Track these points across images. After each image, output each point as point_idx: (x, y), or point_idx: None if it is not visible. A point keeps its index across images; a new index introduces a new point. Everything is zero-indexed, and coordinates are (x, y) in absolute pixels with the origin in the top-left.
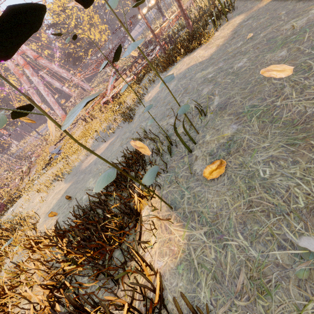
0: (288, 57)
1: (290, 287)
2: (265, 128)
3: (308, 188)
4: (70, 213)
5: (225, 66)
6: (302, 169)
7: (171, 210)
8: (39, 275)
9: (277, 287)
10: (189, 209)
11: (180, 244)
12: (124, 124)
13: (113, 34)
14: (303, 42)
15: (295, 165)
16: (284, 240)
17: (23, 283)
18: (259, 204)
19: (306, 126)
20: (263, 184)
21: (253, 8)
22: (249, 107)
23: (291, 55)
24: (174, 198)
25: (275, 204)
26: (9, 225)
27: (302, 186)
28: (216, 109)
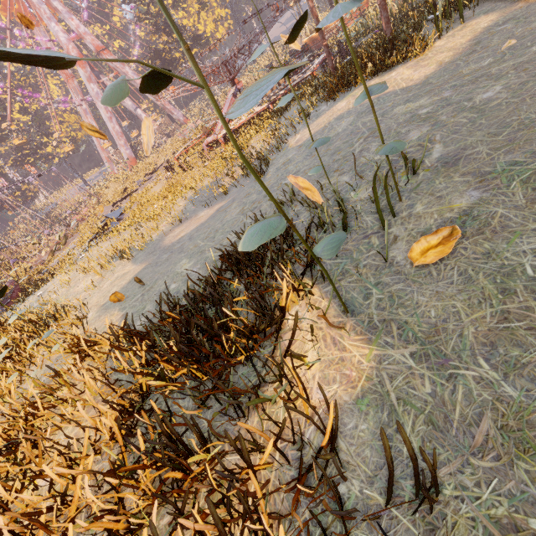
0: None
1: None
2: None
3: None
4: (146, 308)
5: (456, 97)
6: None
7: (345, 315)
8: (93, 393)
9: None
10: (380, 316)
11: (362, 367)
12: (246, 182)
13: (244, 22)
14: None
15: None
16: None
17: (66, 402)
18: (524, 317)
19: None
20: (532, 287)
21: (517, 4)
22: (507, 165)
23: None
24: (351, 298)
25: None
26: (33, 317)
27: None
28: (436, 164)
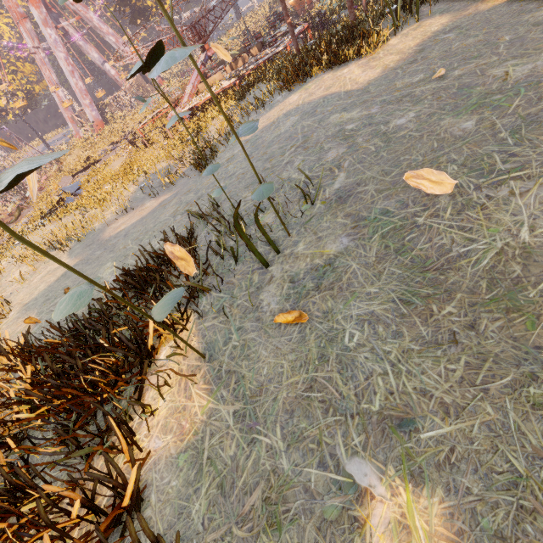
0: (473, 135)
1: (308, 527)
2: (384, 260)
3: (396, 383)
4: None
5: (379, 116)
6: (402, 348)
7: (204, 359)
8: None
9: (293, 523)
10: (228, 366)
11: (196, 419)
12: (193, 173)
13: None
14: (506, 114)
15: (396, 339)
16: (331, 455)
17: None
18: (323, 388)
19: (438, 277)
20: (341, 356)
21: (468, 8)
22: (379, 213)
23: (478, 132)
24: (215, 341)
25: (344, 395)
26: None
27: (389, 377)
28: (332, 197)
